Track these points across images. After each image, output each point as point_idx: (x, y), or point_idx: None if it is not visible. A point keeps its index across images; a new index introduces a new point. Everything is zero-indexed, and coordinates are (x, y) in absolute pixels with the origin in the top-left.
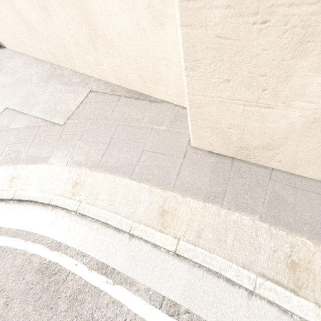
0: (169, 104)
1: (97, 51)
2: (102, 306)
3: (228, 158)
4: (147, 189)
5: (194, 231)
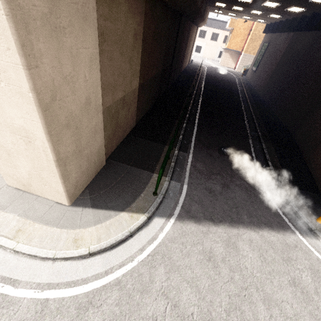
0: None
1: None
2: None
3: (23, 191)
4: None
5: None
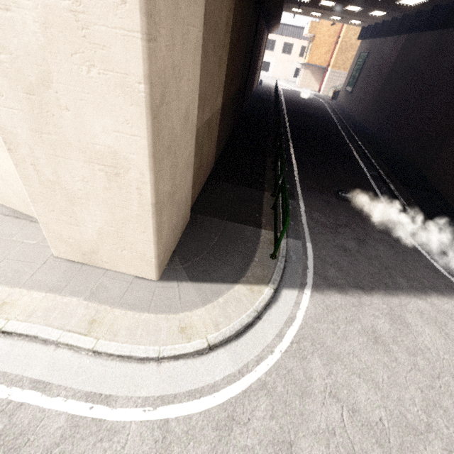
0: None
1: None
2: None
3: (80, 264)
4: None
5: (28, 313)
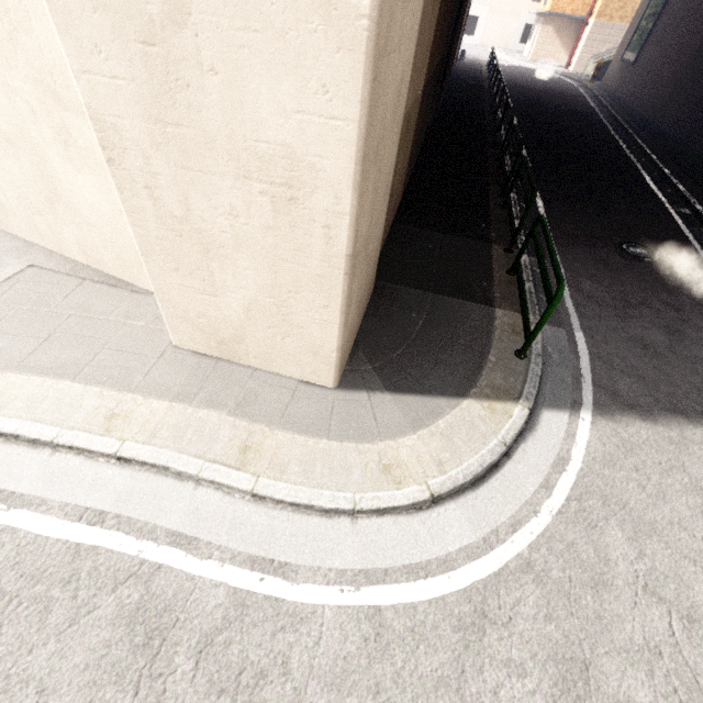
0: None
1: (56, 216)
2: None
3: (214, 359)
4: (96, 393)
5: (149, 432)
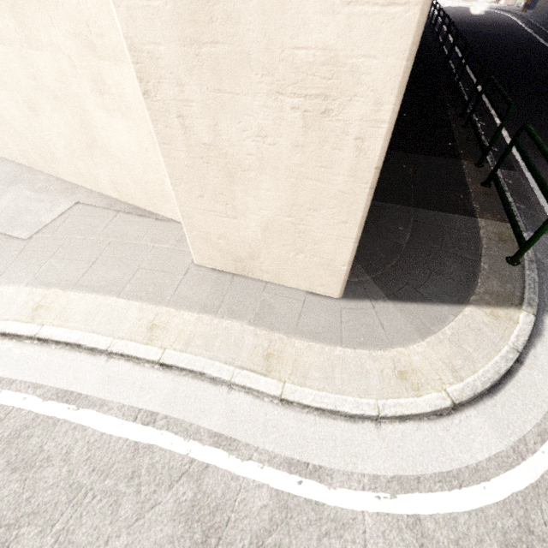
0: (178, 224)
1: (94, 159)
2: (57, 435)
3: (230, 274)
4: (137, 306)
5: (184, 341)
